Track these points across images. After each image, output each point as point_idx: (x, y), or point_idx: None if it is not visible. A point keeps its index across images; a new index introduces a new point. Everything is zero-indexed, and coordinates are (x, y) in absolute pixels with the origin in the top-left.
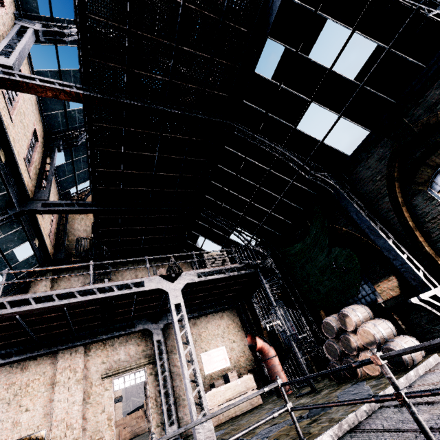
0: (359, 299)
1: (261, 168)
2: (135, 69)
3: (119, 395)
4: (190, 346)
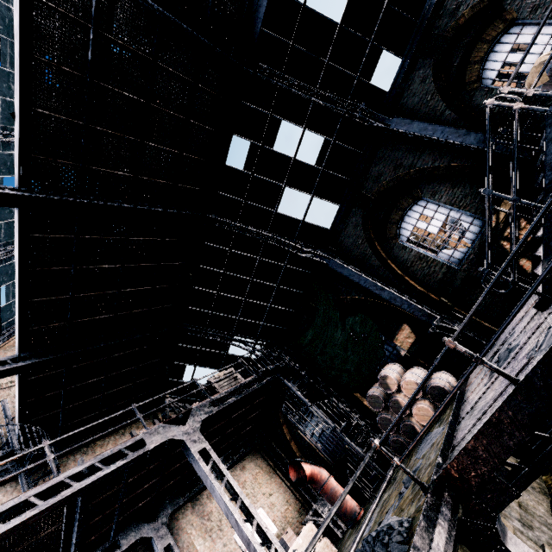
0: (386, 361)
1: (250, 258)
2: (93, 165)
3: None
4: (241, 497)
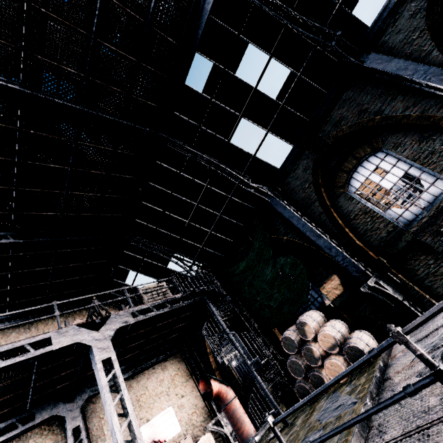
0: (308, 306)
1: (198, 184)
2: (38, 54)
3: None
4: (130, 417)
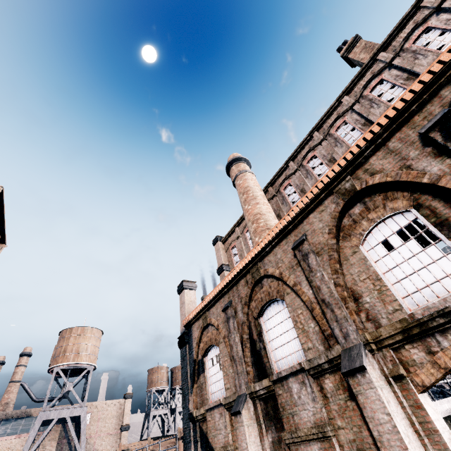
0: None
1: None
2: None
3: (126, 423)
4: None
